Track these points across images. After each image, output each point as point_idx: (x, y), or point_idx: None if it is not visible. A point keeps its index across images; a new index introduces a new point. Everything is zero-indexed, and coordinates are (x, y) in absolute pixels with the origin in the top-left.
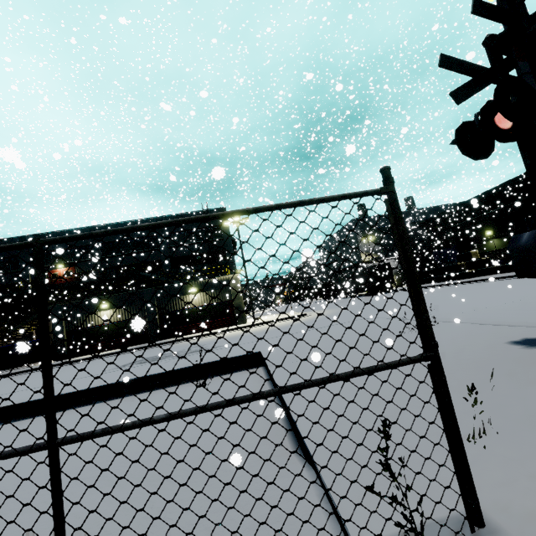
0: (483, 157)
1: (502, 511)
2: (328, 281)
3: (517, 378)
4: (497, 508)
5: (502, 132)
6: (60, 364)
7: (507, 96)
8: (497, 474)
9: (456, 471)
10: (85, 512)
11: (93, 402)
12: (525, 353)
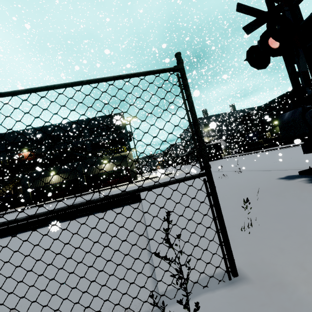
0: (263, 67)
1: (250, 267)
2: (138, 127)
3: (278, 196)
4: (248, 265)
5: (273, 50)
6: (27, 208)
7: (275, 25)
8: (253, 247)
9: (220, 243)
10: (13, 286)
11: (41, 227)
12: (285, 183)
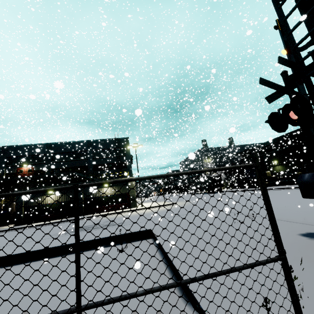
0: (282, 131)
1: None
2: (229, 214)
3: (310, 260)
4: None
5: (293, 121)
6: (18, 228)
7: (297, 104)
8: None
9: None
10: None
11: (44, 258)
12: (310, 242)
